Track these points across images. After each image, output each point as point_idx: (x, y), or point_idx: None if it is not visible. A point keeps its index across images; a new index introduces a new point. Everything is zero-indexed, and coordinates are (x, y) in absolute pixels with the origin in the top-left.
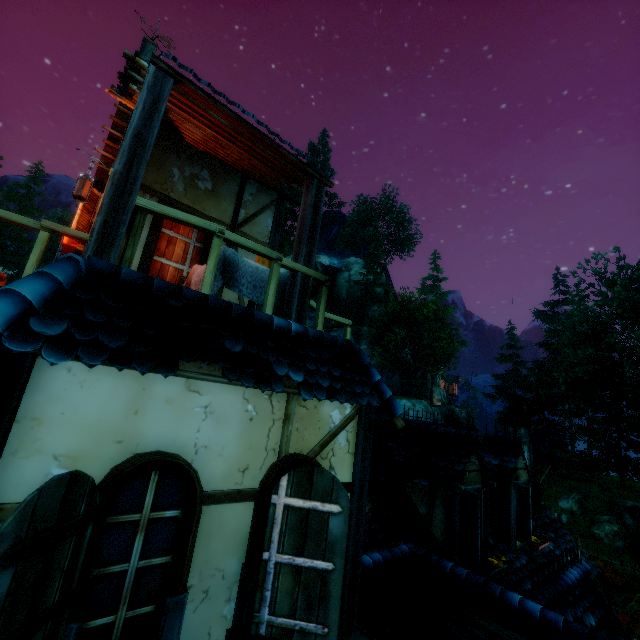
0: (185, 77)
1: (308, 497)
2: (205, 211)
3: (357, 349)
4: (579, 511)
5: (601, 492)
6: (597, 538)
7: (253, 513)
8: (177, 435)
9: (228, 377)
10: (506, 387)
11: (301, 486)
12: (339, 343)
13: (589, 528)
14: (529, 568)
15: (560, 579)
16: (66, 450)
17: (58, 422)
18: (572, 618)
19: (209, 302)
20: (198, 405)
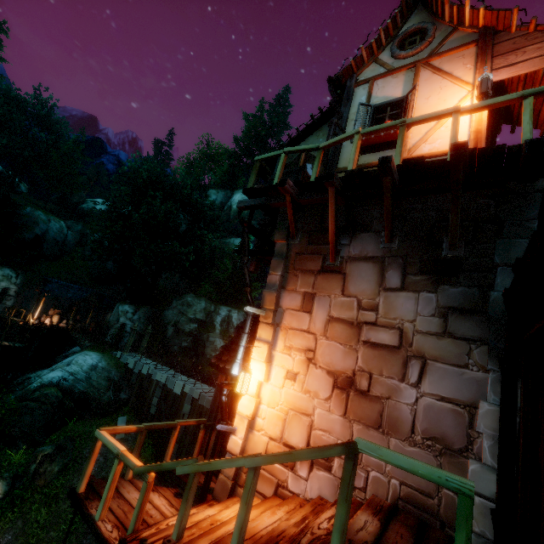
0: None
1: None
2: None
3: None
4: None
5: None
6: None
7: None
8: None
9: None
10: None
11: None
12: None
13: None
14: None
15: None
16: None
17: None
18: None
19: None
20: None
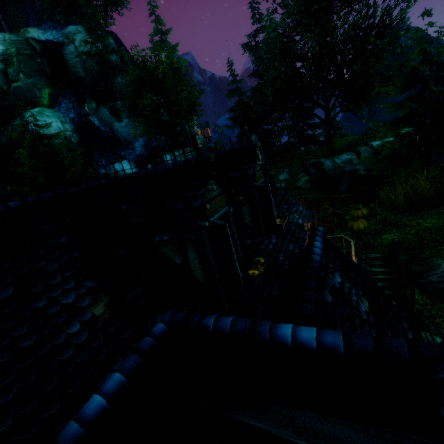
0: None
1: None
2: None
3: None
4: (289, 177)
5: (298, 162)
6: (299, 188)
7: None
8: None
9: None
10: (238, 116)
11: None
12: None
13: (295, 184)
14: (278, 243)
15: (313, 263)
16: None
17: None
18: (329, 295)
19: None
20: None
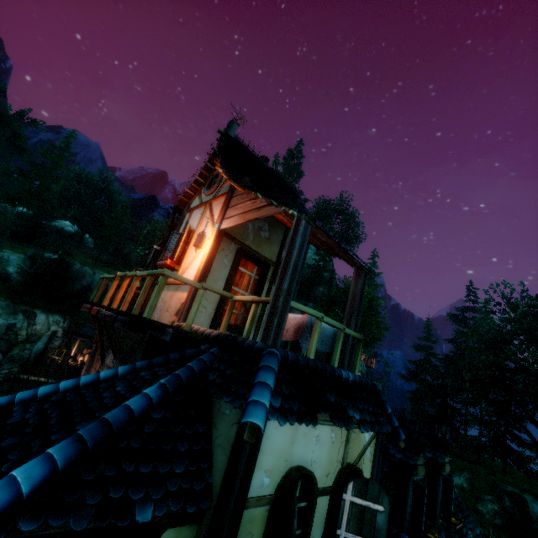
0: (320, 227)
1: (364, 498)
2: (262, 253)
3: (378, 388)
4: (468, 488)
5: (487, 474)
6: (480, 513)
7: (329, 502)
8: (305, 455)
9: (334, 422)
10: (418, 372)
11: (360, 490)
12: (369, 385)
13: (475, 504)
14: None
15: None
16: (269, 466)
17: (267, 451)
18: None
19: (319, 368)
20: (314, 436)
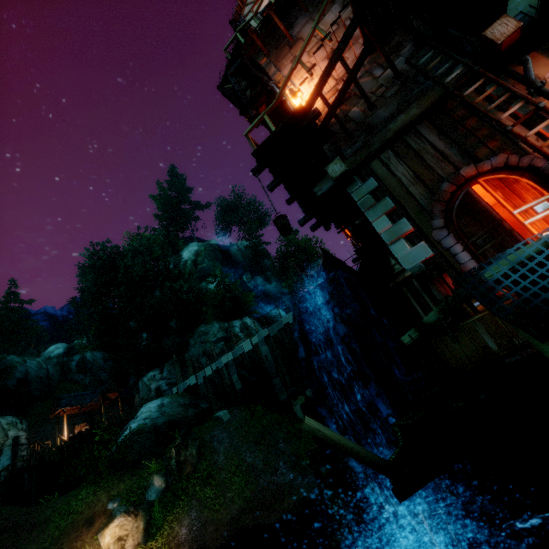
0: None
1: None
2: None
3: None
4: None
5: None
6: None
7: None
8: None
9: None
10: None
11: None
12: None
13: None
14: None
15: None
16: None
17: None
18: None
19: None
20: None
